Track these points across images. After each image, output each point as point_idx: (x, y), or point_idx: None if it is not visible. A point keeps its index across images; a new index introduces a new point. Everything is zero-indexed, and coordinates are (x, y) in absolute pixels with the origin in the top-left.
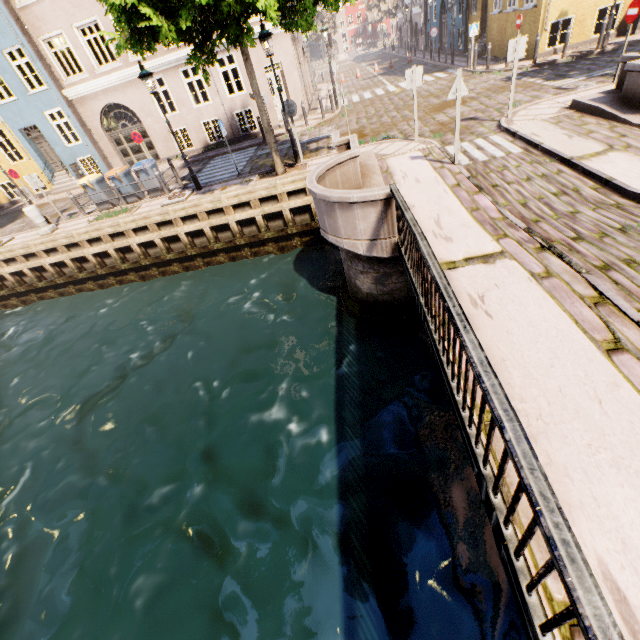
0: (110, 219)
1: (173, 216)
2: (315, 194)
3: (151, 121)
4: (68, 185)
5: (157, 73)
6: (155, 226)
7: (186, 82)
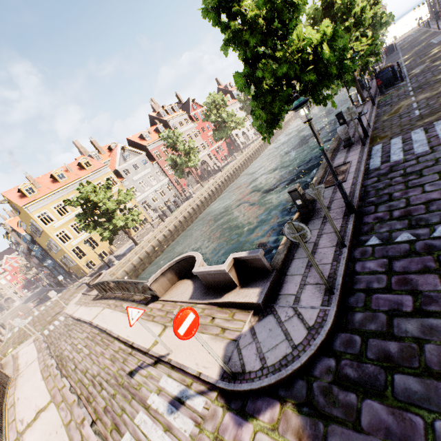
0: None
1: None
2: None
3: None
4: None
5: None
6: None
7: None
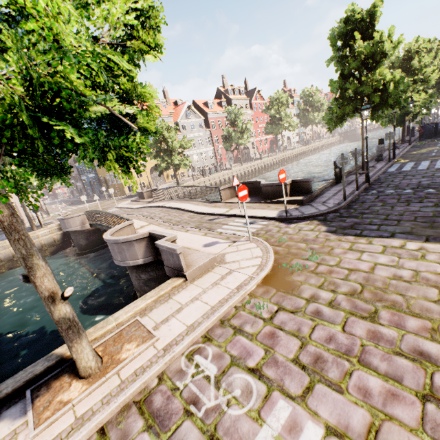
0: None
1: None
2: (62, 218)
3: None
4: None
5: None
6: None
7: None
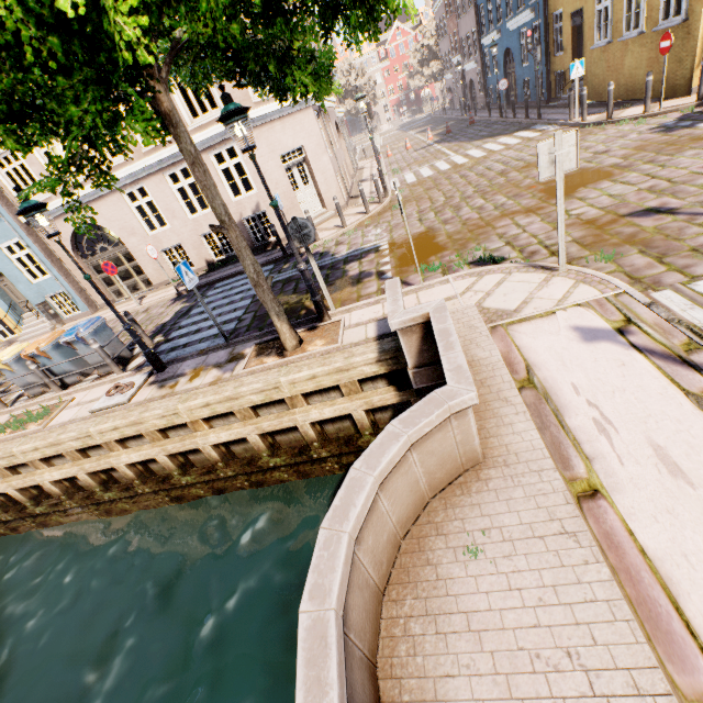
0: (12, 435)
1: (100, 439)
2: None
3: (135, 241)
4: (38, 328)
5: (136, 181)
6: (75, 452)
7: (175, 188)
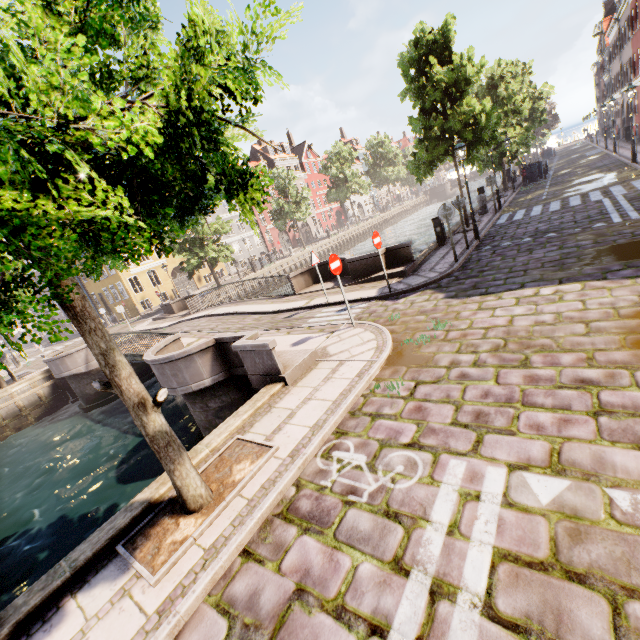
0: None
1: None
2: (53, 358)
3: None
4: None
5: None
6: None
7: None
